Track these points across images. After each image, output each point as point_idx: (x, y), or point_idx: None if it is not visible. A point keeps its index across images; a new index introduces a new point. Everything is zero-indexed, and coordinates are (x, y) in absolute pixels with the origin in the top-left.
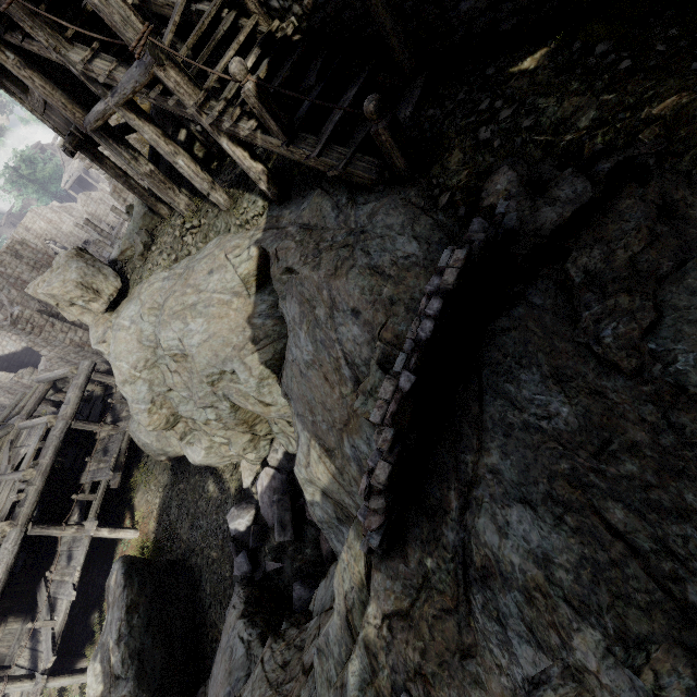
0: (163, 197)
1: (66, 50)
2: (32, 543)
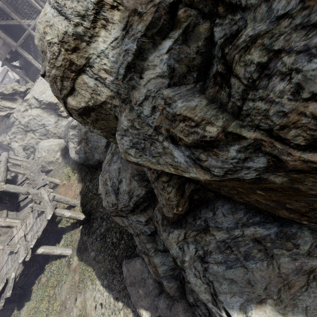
0: (37, 65)
1: (21, 20)
2: (4, 195)
